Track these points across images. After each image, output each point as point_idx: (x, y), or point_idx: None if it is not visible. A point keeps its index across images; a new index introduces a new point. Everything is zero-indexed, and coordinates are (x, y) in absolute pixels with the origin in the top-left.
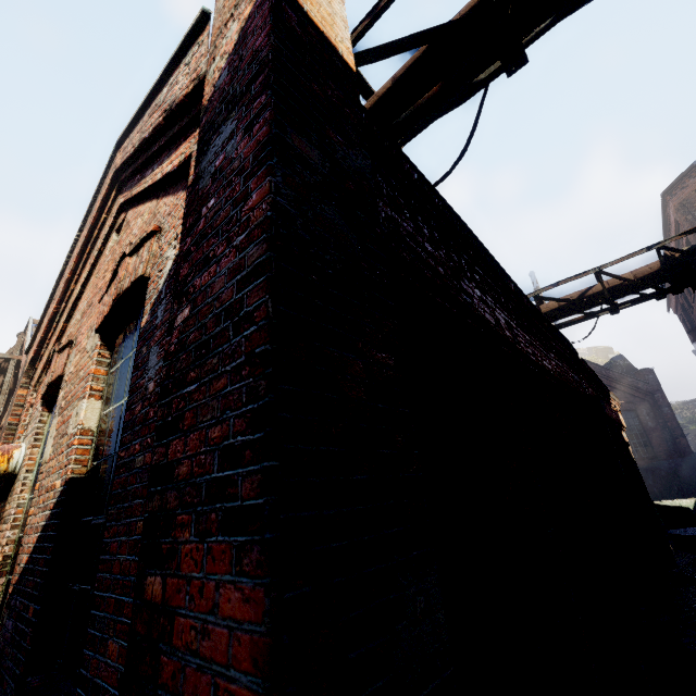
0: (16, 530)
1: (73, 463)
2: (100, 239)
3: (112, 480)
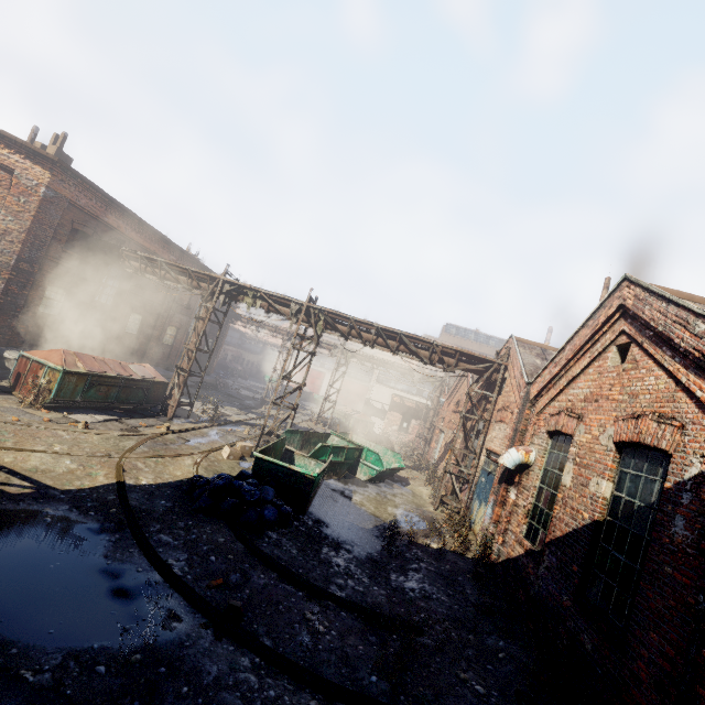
0: (533, 498)
1: (597, 513)
2: (600, 344)
3: (629, 543)
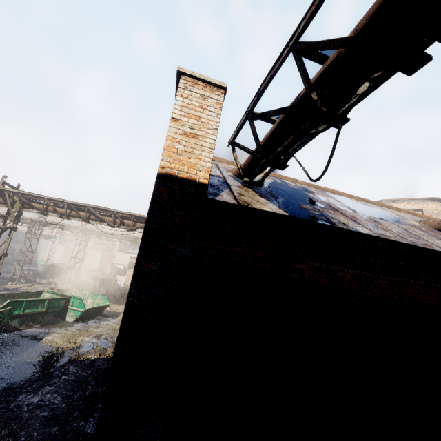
0: None
1: None
2: None
3: None
